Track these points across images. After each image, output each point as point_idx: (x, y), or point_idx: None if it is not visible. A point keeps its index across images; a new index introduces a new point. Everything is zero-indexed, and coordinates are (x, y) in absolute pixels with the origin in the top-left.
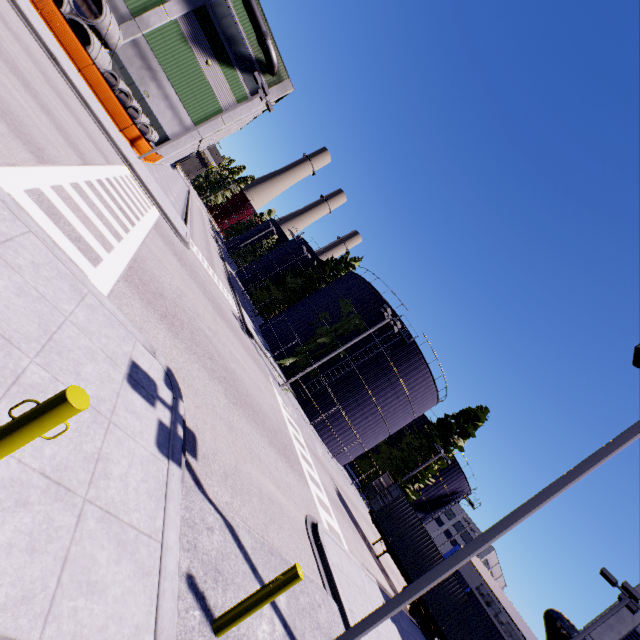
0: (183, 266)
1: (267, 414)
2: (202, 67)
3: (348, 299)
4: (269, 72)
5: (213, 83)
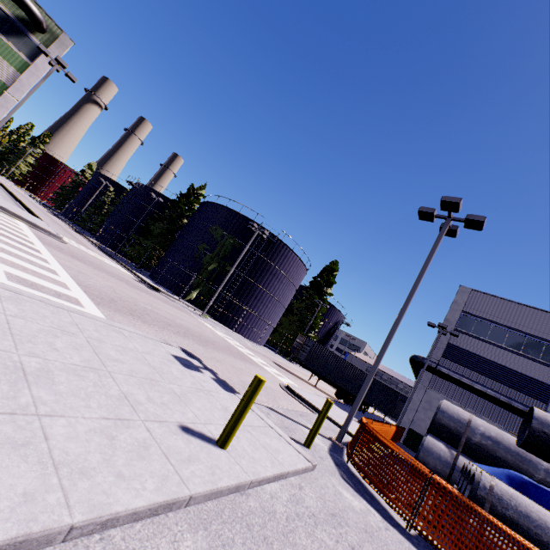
0: (85, 263)
1: (216, 340)
2: None
3: (215, 226)
4: (38, 30)
5: None
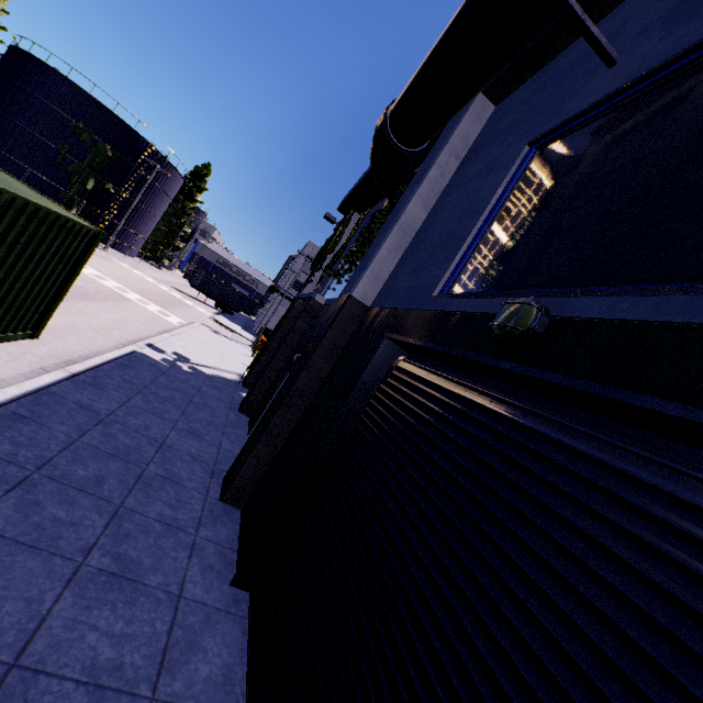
0: None
1: (161, 292)
2: None
3: (80, 123)
4: None
5: None
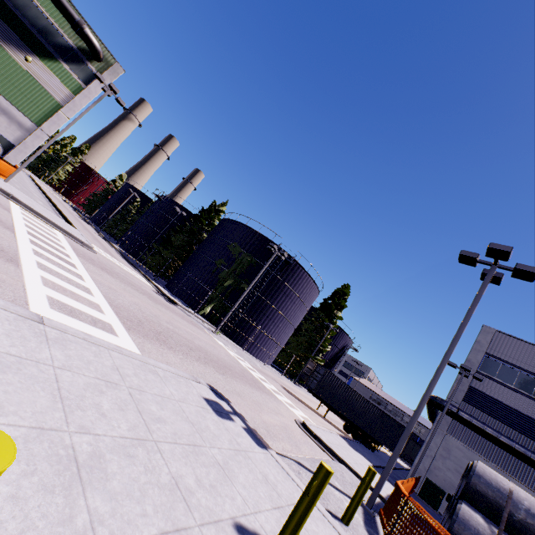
0: (113, 276)
1: (231, 364)
2: (22, 65)
3: (234, 243)
4: (95, 59)
5: (41, 79)
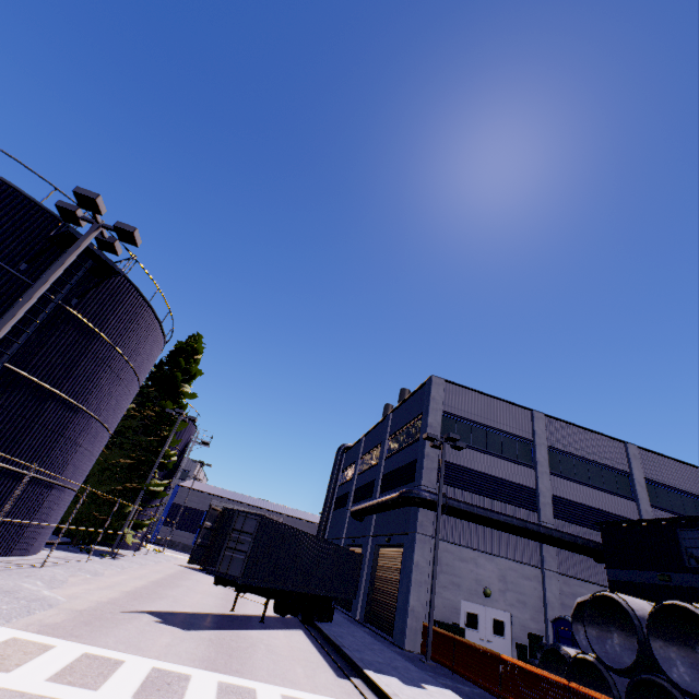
0: None
1: None
2: None
3: None
4: None
5: None
